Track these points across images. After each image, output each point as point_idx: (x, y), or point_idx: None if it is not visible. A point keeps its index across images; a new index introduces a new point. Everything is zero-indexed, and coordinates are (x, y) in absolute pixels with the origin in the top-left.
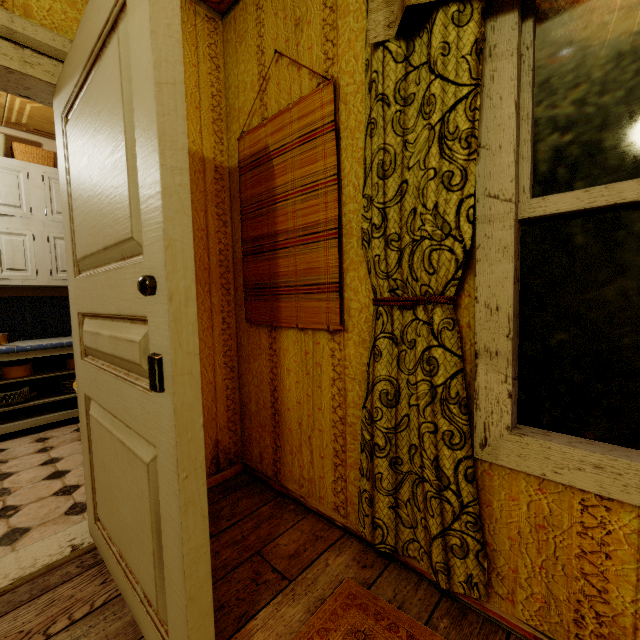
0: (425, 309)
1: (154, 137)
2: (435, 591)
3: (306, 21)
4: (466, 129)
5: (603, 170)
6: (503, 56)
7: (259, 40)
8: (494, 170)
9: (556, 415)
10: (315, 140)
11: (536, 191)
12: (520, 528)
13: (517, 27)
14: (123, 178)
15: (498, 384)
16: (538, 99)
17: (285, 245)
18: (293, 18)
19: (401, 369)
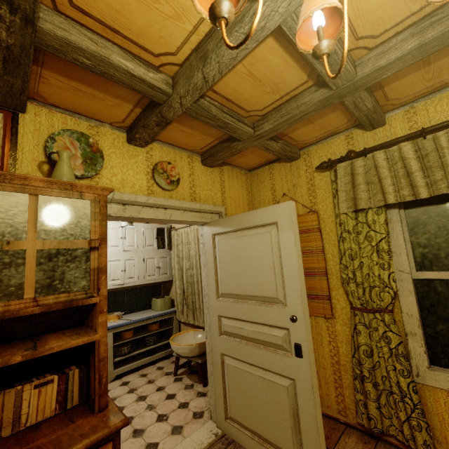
0: (380, 314)
1: (296, 272)
2: None
3: (298, 185)
4: (386, 248)
5: (443, 264)
6: (395, 222)
7: (272, 185)
8: (399, 261)
9: (447, 361)
10: (309, 233)
11: (417, 267)
12: (443, 415)
13: (398, 214)
14: (271, 277)
15: (418, 347)
16: (410, 234)
17: None
18: (291, 182)
19: (371, 340)
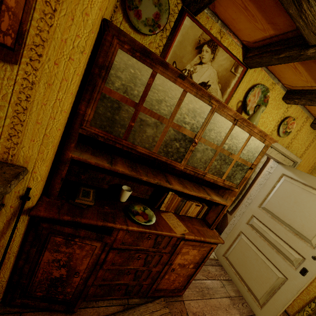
0: None
1: None
2: None
3: None
4: None
5: None
6: None
7: None
8: None
9: None
10: None
11: None
12: None
13: None
14: None
15: None
16: None
17: None
18: None
19: None
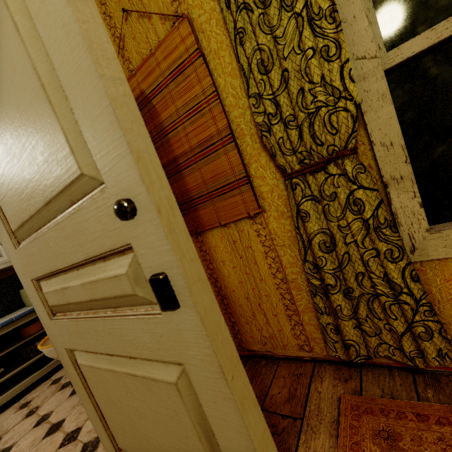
0: (336, 165)
1: (81, 48)
2: (406, 373)
3: None
4: (328, 7)
5: (437, 11)
6: None
7: (103, 8)
8: (355, 37)
9: None
10: (186, 70)
11: (387, 47)
12: None
13: None
14: (49, 119)
15: (410, 201)
16: None
17: (187, 165)
18: None
19: (329, 219)
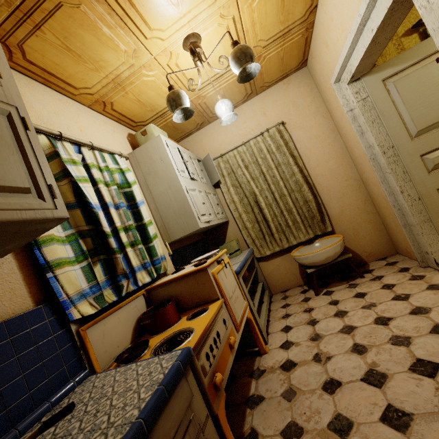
0: None
1: None
2: None
3: (387, 54)
4: None
5: None
6: None
7: None
8: None
9: None
10: None
11: None
12: None
13: None
14: None
15: None
16: None
17: None
18: None
19: None
